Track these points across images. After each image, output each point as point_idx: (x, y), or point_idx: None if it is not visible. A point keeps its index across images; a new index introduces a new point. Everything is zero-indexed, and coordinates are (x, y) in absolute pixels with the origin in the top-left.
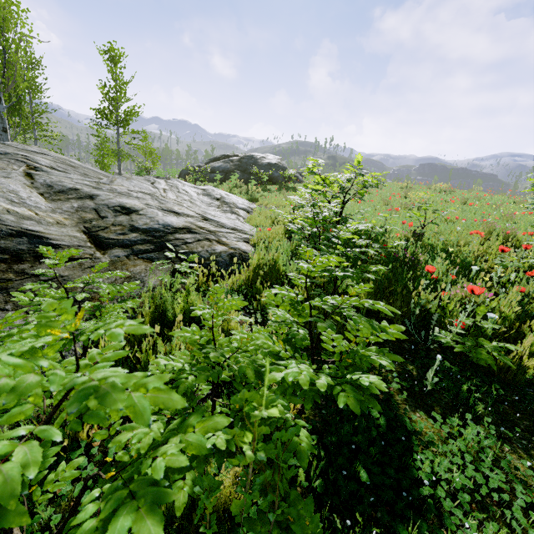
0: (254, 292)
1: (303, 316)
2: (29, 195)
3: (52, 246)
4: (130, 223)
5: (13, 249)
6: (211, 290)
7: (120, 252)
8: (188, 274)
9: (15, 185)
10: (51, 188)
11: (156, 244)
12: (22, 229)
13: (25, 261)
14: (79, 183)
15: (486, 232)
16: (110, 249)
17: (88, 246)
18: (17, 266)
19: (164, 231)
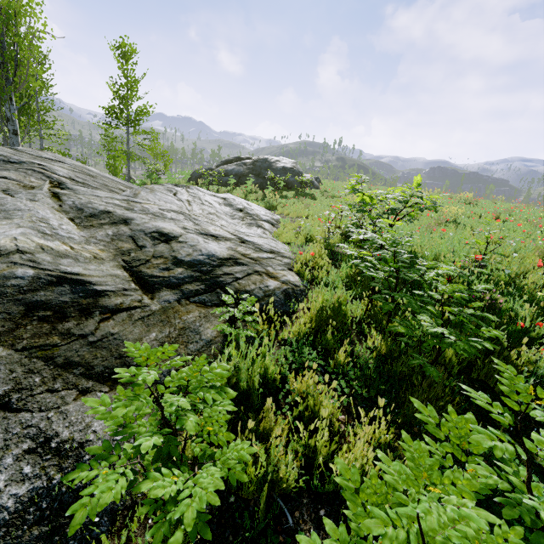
0: (323, 344)
1: (517, 473)
2: (60, 223)
3: (97, 294)
4: (172, 253)
5: (55, 303)
6: (406, 449)
7: (169, 295)
8: (249, 324)
9: (43, 211)
10: (81, 212)
11: (206, 283)
12: (61, 272)
13: (70, 317)
14: (110, 204)
15: (540, 257)
16: (157, 290)
17: (133, 288)
18: (62, 325)
19: (210, 264)
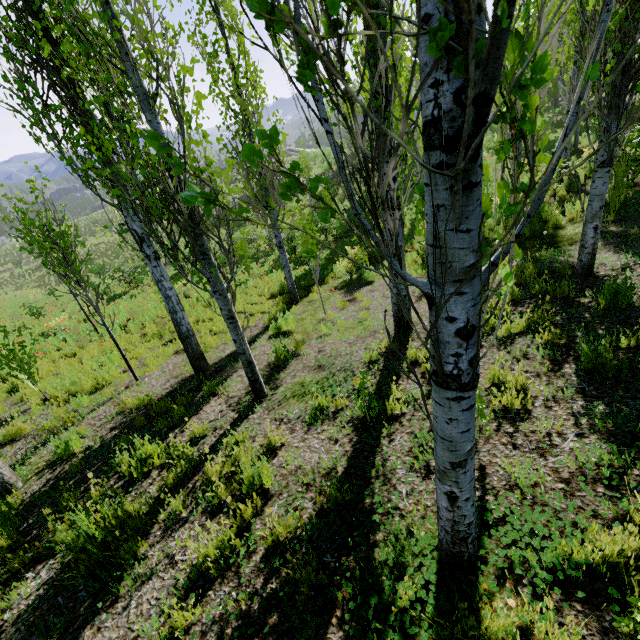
0: None
1: None
2: None
3: None
4: None
5: None
6: None
7: None
8: None
9: None
10: None
11: None
12: None
13: None
14: None
15: None
16: None
17: None
18: None
19: None
